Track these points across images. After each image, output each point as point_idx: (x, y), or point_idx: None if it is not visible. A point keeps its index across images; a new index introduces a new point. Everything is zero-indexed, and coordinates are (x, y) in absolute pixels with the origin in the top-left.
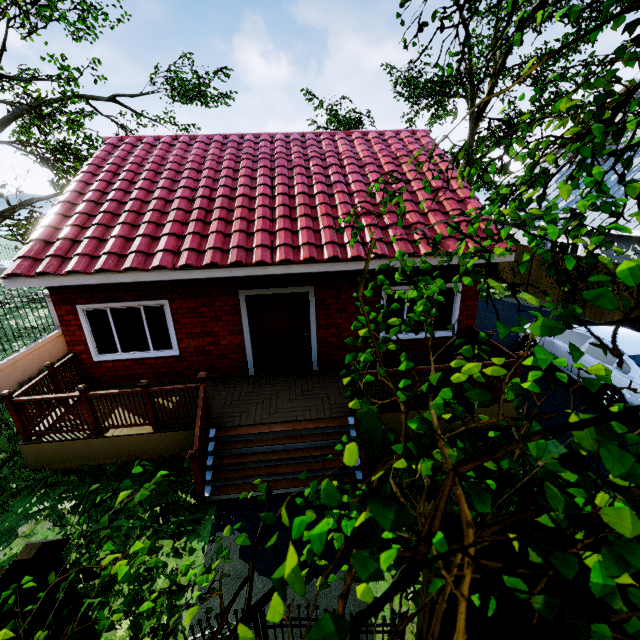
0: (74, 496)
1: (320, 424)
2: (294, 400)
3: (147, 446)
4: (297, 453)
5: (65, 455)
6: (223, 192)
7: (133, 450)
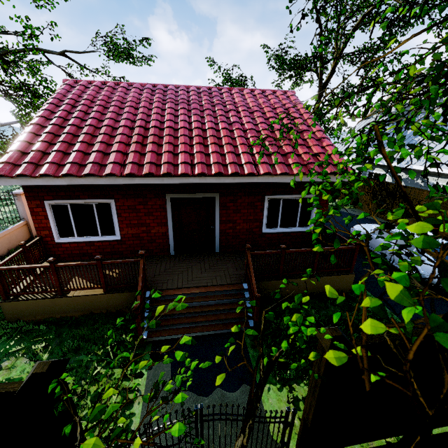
0: (44, 340)
1: (224, 288)
2: (204, 272)
3: (98, 303)
4: (208, 308)
5: (36, 310)
6: (155, 124)
7: (88, 306)
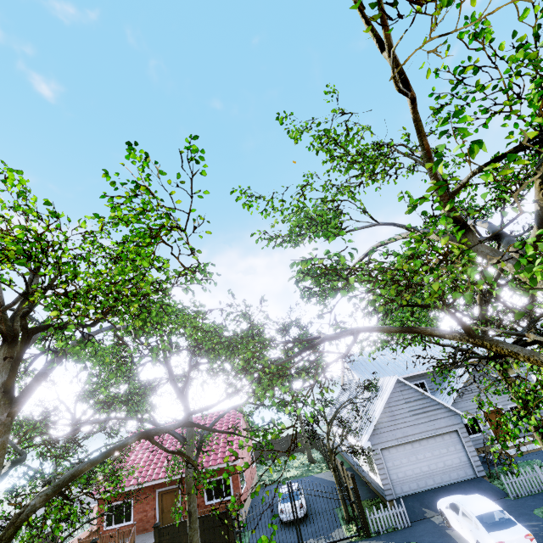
0: None
1: None
2: None
3: None
4: None
5: None
6: (159, 451)
7: None
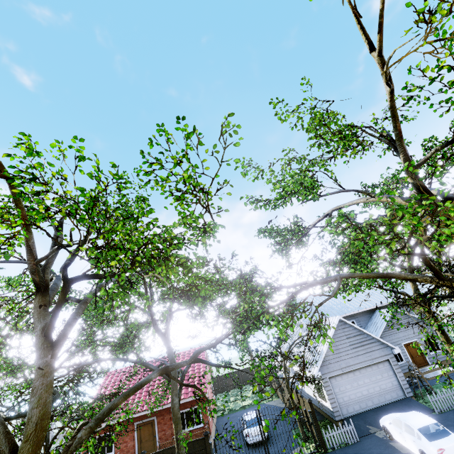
0: None
1: None
2: None
3: None
4: None
5: None
6: None
7: None
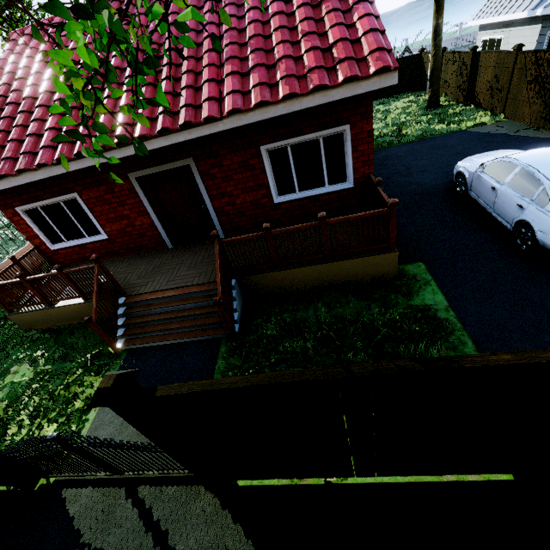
0: (45, 347)
1: (203, 288)
2: (192, 268)
3: (86, 312)
4: (184, 313)
5: (38, 320)
6: None
7: (78, 315)
